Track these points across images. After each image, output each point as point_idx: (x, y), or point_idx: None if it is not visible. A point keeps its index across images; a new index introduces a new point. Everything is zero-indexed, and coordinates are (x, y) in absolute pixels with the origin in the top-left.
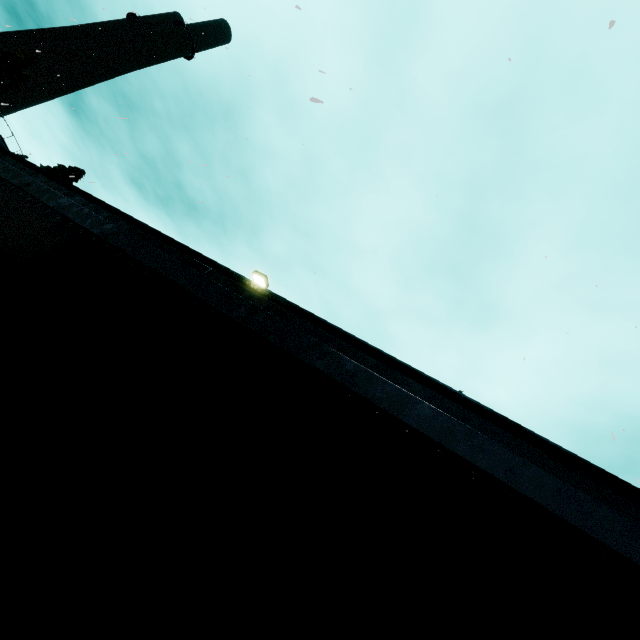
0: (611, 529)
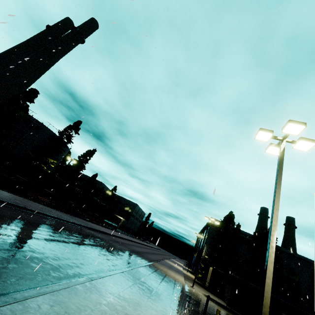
0: None
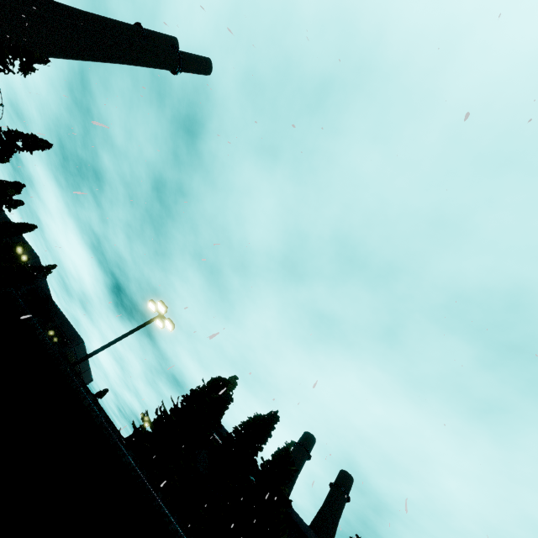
0: (176, 533)
